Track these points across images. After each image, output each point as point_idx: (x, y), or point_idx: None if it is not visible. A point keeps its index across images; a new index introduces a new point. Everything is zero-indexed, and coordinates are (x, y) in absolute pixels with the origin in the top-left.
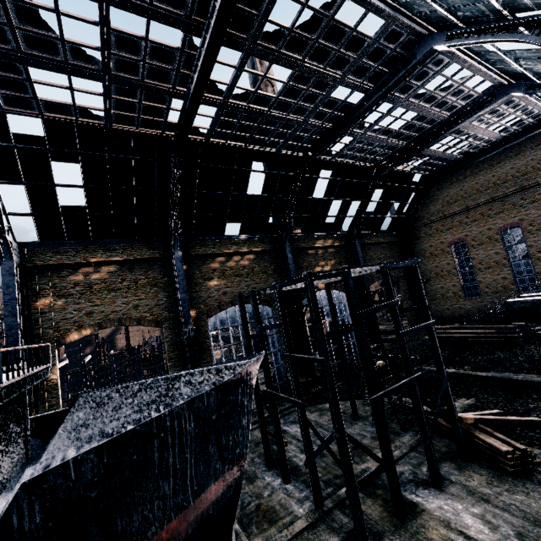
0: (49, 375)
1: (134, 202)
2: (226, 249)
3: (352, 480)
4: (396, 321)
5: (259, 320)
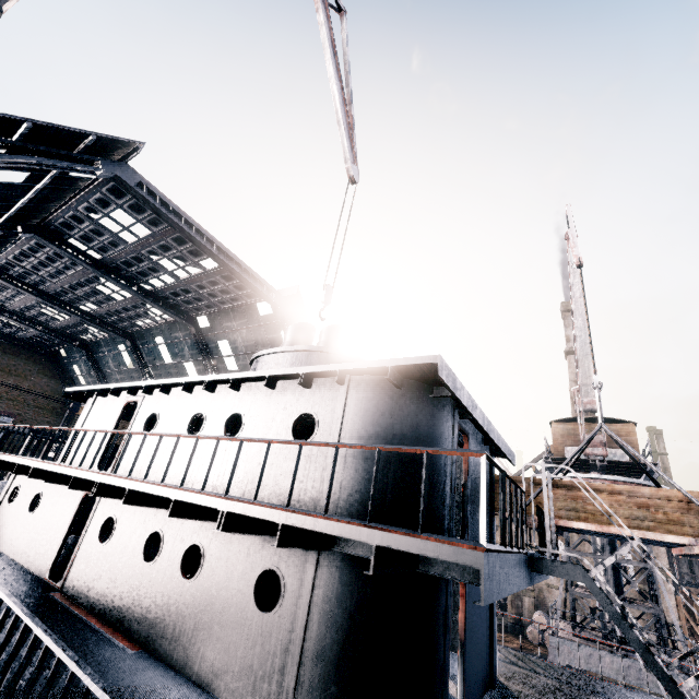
0: None
1: None
2: None
3: None
4: None
5: None
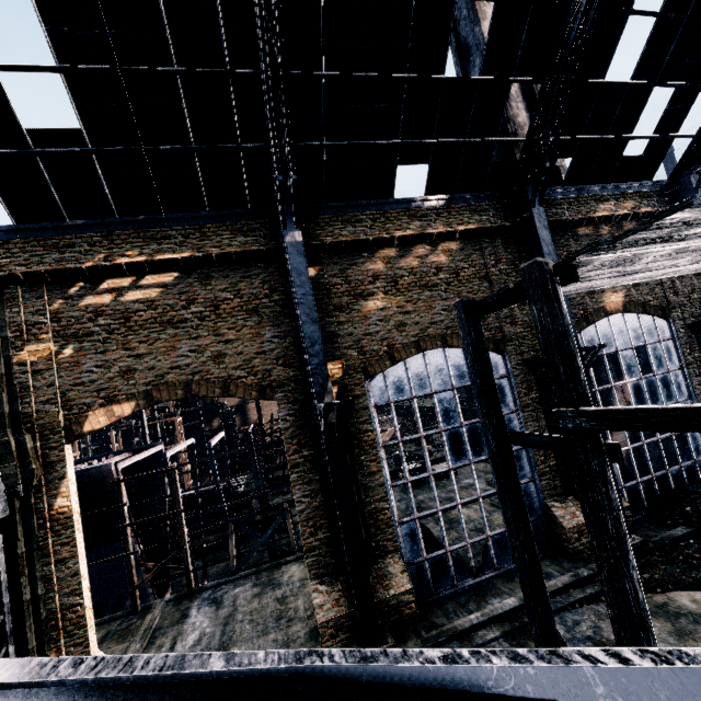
0: (54, 499)
1: (185, 113)
2: (399, 230)
3: None
4: None
5: (579, 385)
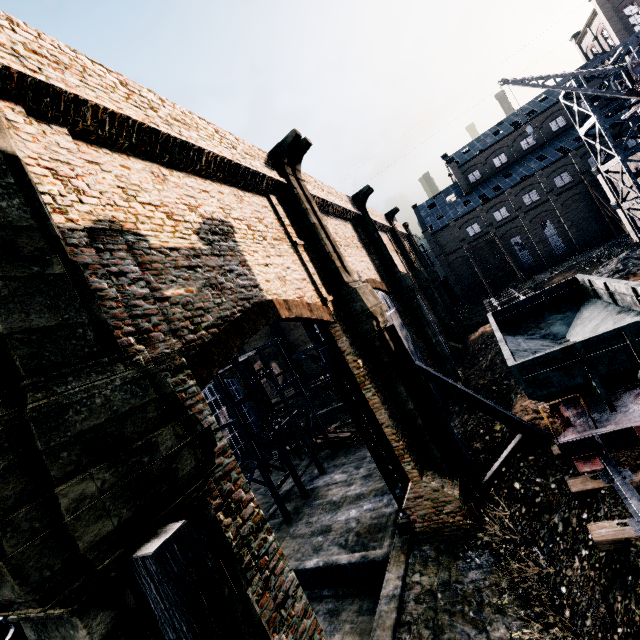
0: None
1: None
2: None
3: (273, 485)
4: (275, 383)
5: None
